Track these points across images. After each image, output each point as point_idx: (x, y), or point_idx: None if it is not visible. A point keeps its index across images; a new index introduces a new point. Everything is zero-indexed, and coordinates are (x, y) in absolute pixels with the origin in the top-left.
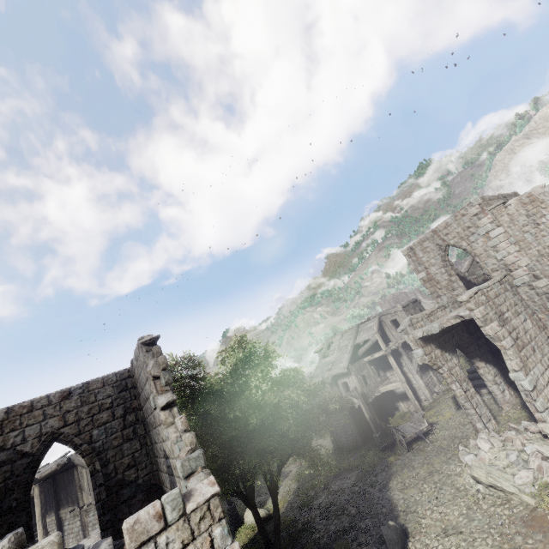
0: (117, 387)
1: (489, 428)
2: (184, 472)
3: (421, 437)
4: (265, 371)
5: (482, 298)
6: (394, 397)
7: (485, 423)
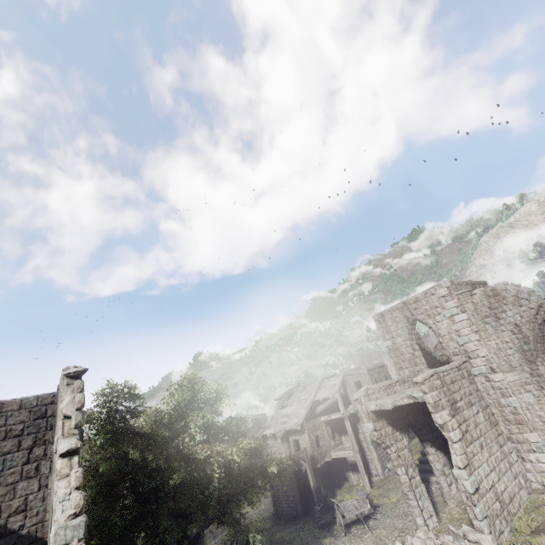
0: (34, 412)
1: (429, 525)
2: (56, 543)
3: (361, 520)
4: (207, 418)
5: (437, 382)
6: (345, 465)
7: (425, 519)
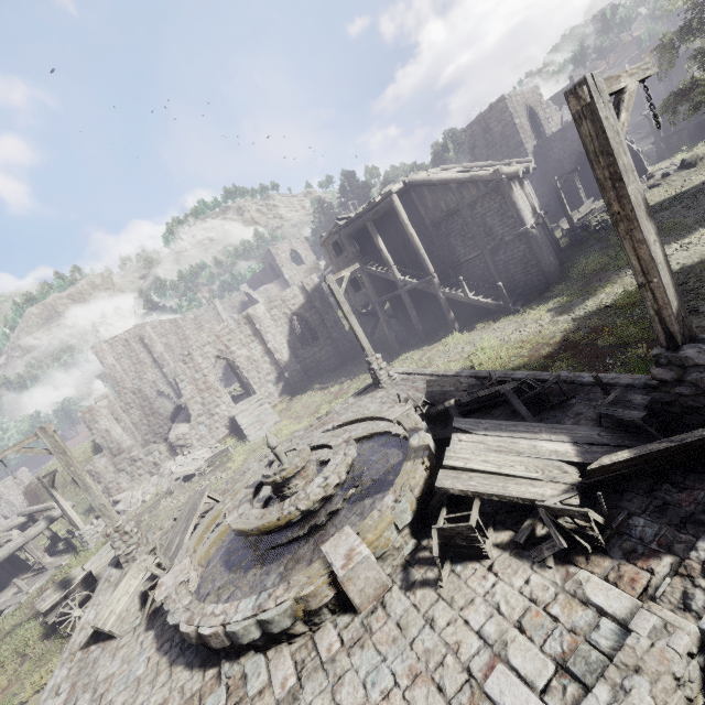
0: None
1: None
2: None
3: None
4: None
5: None
6: None
7: None
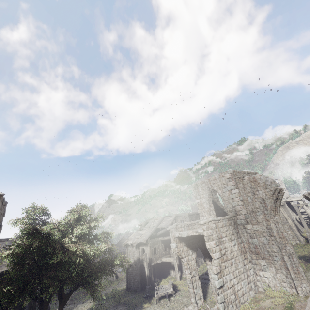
0: None
1: (198, 303)
2: None
3: (166, 296)
4: (84, 229)
5: (213, 225)
6: (170, 266)
7: (197, 299)
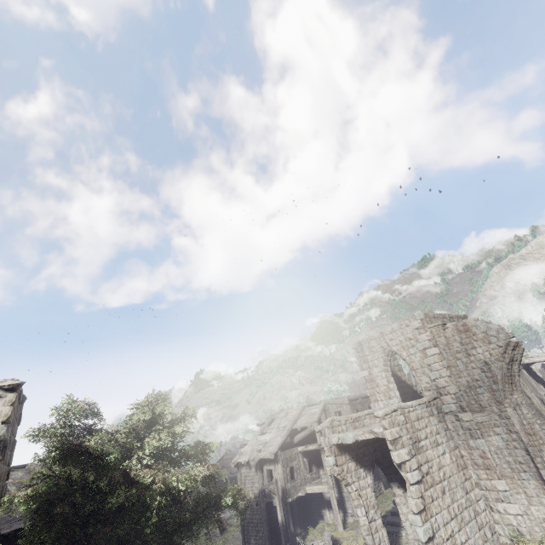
0: None
1: None
2: None
3: None
4: (163, 439)
5: (400, 417)
6: (321, 502)
7: None
